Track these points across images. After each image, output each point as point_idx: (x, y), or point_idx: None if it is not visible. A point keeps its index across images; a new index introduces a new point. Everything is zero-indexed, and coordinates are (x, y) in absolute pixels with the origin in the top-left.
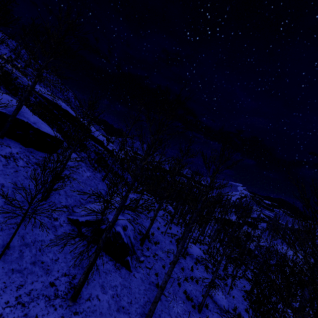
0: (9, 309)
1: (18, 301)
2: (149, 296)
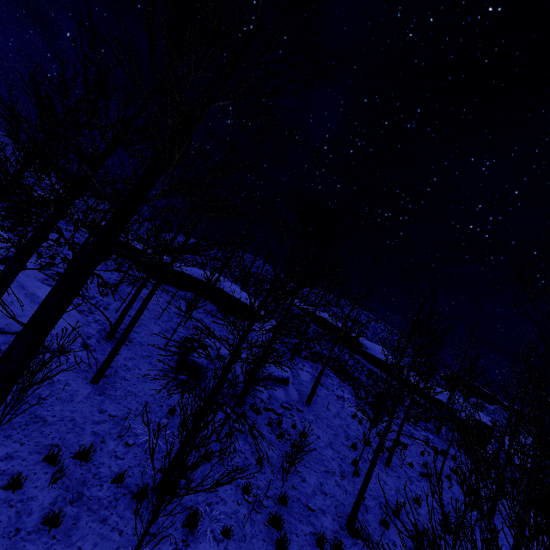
0: (92, 318)
1: (97, 320)
2: (144, 397)
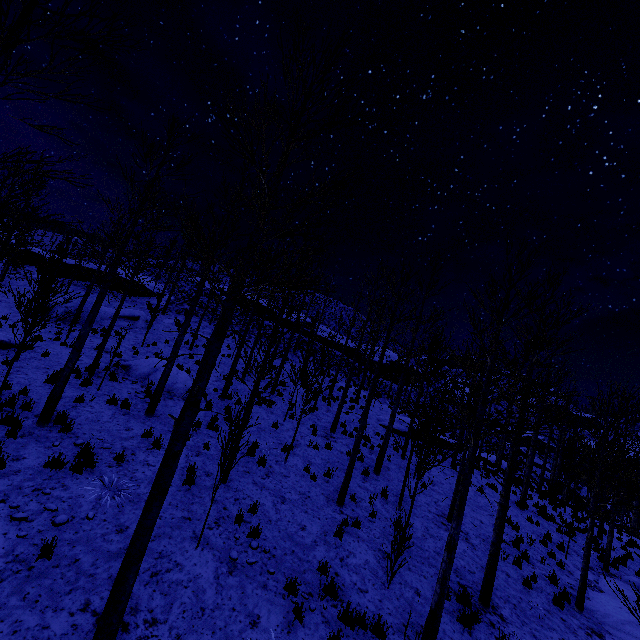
0: None
1: None
2: None
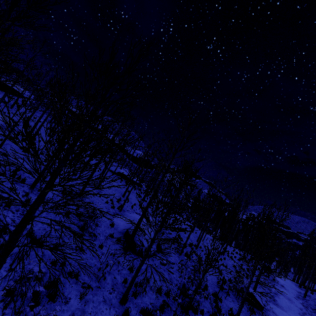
0: None
1: None
2: None
